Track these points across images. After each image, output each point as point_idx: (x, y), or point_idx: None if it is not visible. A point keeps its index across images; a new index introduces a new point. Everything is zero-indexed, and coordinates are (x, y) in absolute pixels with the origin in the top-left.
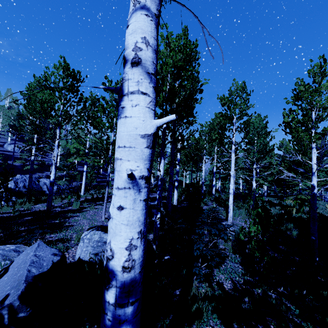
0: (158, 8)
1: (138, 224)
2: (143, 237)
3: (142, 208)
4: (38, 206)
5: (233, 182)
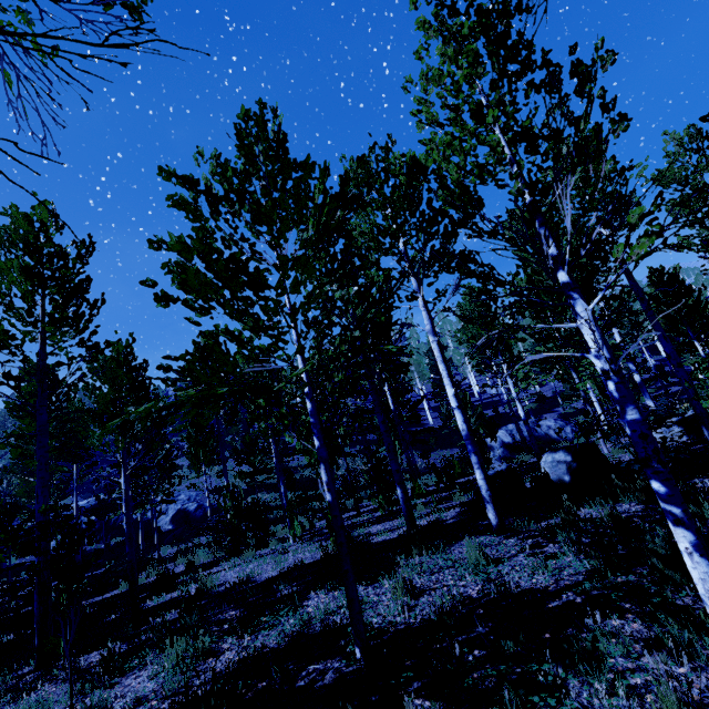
0: (442, 356)
1: (460, 419)
2: (464, 422)
3: (460, 415)
4: None
5: None
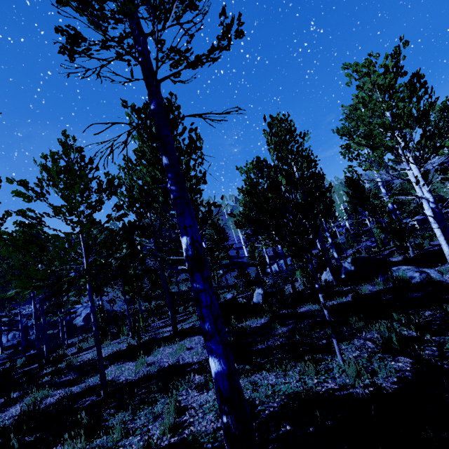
0: None
1: None
2: None
3: None
4: None
5: (426, 206)
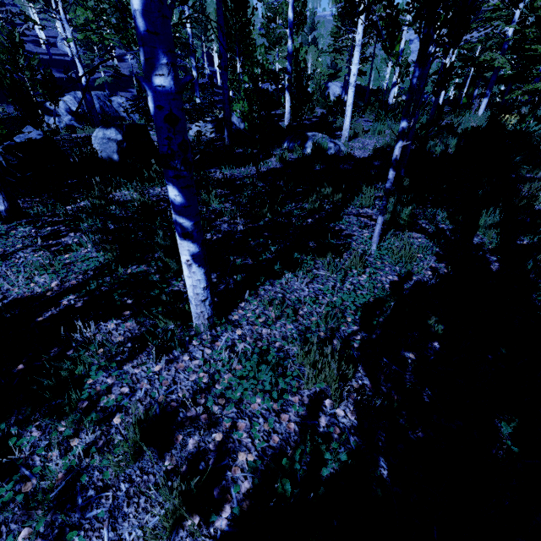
0: None
1: None
2: None
3: None
4: None
5: (357, 58)
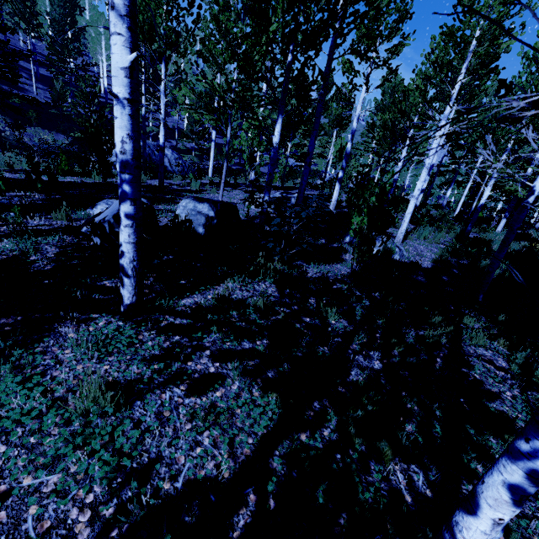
0: None
1: (126, 129)
2: (131, 139)
3: (128, 120)
4: (155, 181)
5: (424, 177)
